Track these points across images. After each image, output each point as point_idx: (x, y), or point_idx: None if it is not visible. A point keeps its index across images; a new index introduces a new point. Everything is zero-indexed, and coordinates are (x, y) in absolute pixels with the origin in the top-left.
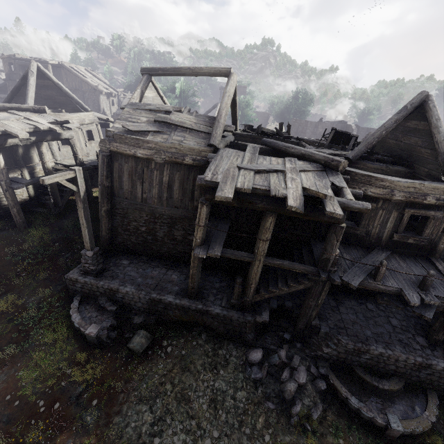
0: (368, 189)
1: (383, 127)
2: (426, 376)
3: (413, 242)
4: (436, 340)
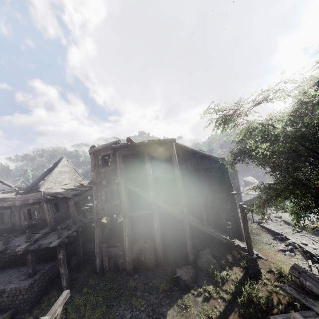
0: (4, 203)
1: (42, 174)
2: (7, 298)
3: (35, 222)
4: (29, 273)
